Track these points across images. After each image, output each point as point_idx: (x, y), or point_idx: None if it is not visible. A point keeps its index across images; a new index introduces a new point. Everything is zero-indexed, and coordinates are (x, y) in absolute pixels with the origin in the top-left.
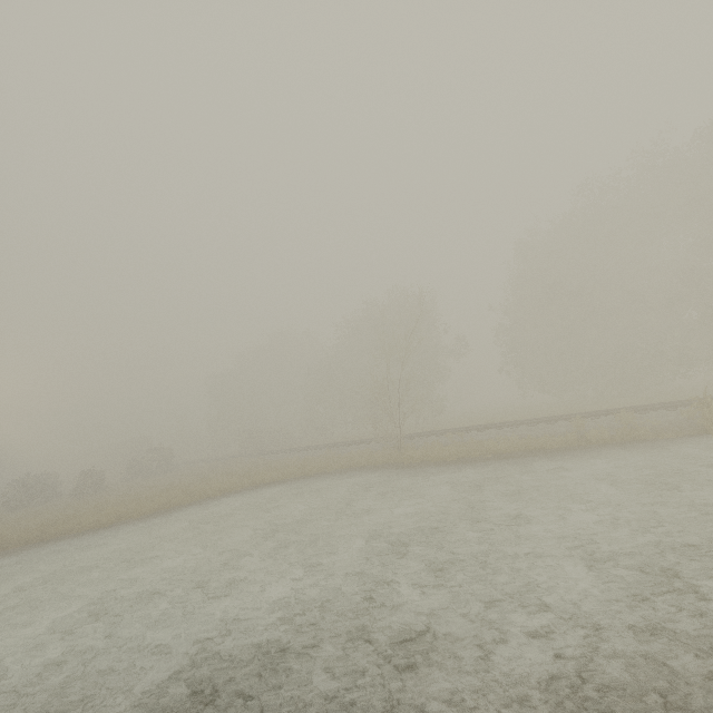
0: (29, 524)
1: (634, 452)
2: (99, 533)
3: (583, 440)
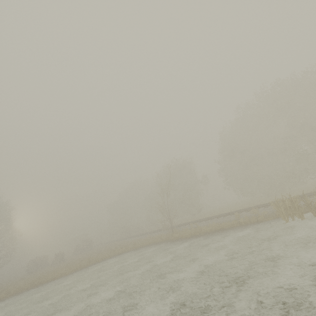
0: (31, 280)
1: (250, 229)
2: (52, 282)
3: (239, 223)
